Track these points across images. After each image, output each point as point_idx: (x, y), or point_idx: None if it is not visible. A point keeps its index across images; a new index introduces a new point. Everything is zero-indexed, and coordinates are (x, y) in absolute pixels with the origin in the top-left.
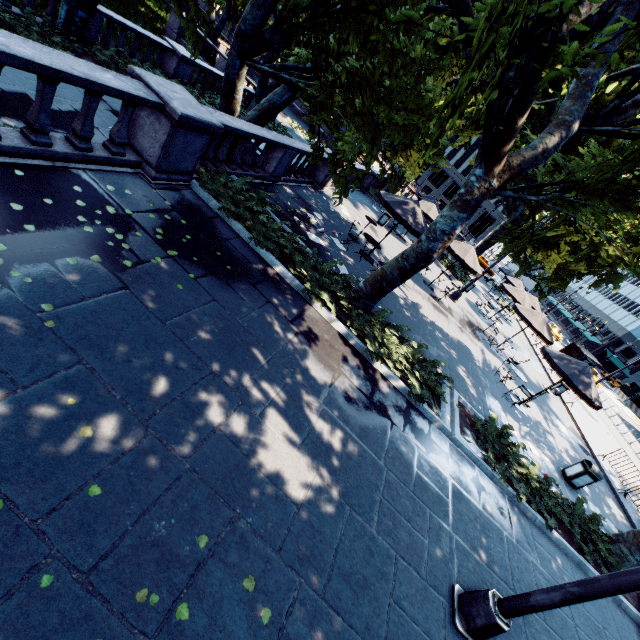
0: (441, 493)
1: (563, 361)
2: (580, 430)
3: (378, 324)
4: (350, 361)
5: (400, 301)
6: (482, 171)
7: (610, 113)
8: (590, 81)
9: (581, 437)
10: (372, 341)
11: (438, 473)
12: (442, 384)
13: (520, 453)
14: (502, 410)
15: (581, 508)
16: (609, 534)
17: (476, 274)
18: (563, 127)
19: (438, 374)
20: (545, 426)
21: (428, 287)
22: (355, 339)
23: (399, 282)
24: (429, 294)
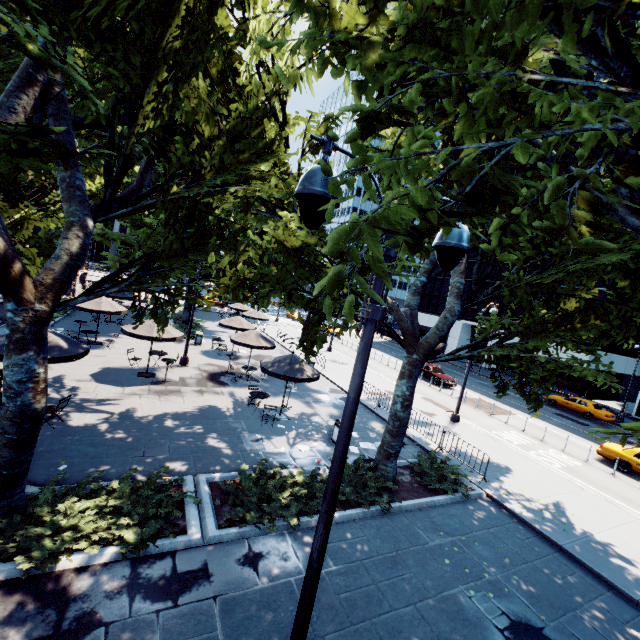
0: (205, 634)
1: (276, 365)
2: (338, 385)
3: (48, 506)
4: (1, 613)
5: (102, 429)
6: (13, 303)
7: (121, 197)
8: (71, 182)
9: (341, 390)
10: (35, 546)
11: (197, 611)
12: (183, 483)
13: (290, 467)
14: (265, 438)
15: (347, 466)
16: (371, 465)
17: (176, 339)
18: (74, 228)
19: (163, 486)
20: (309, 411)
21: (146, 377)
22: (5, 568)
23: (23, 455)
24: (149, 384)
